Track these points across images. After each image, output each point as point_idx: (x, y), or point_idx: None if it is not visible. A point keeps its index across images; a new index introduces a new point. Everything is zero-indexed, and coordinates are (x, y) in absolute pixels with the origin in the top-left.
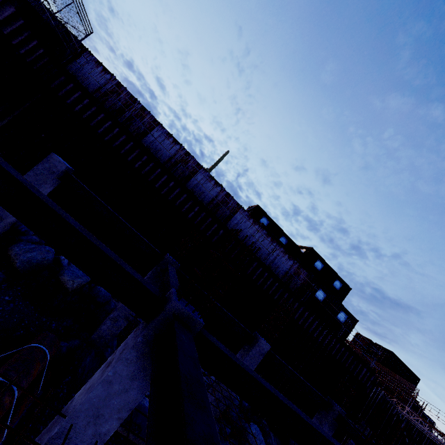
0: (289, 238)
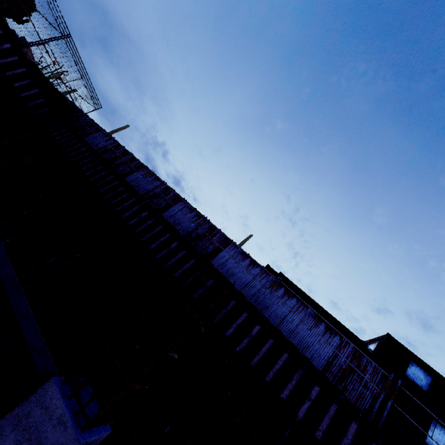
0: (344, 327)
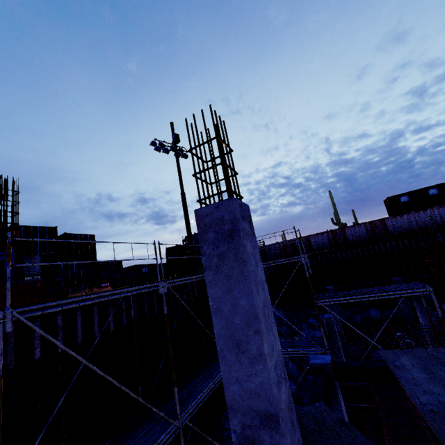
0: (434, 186)
